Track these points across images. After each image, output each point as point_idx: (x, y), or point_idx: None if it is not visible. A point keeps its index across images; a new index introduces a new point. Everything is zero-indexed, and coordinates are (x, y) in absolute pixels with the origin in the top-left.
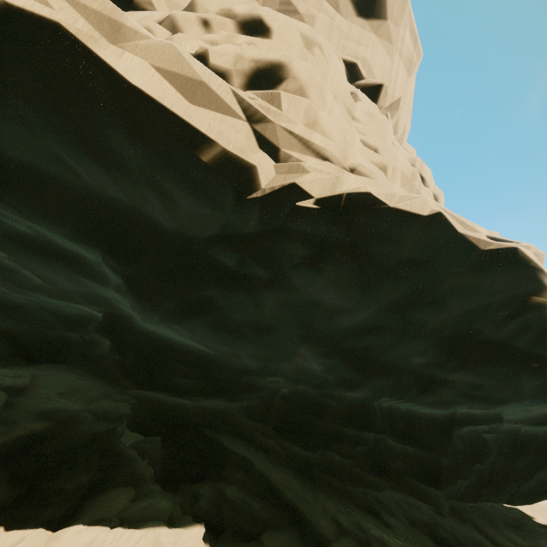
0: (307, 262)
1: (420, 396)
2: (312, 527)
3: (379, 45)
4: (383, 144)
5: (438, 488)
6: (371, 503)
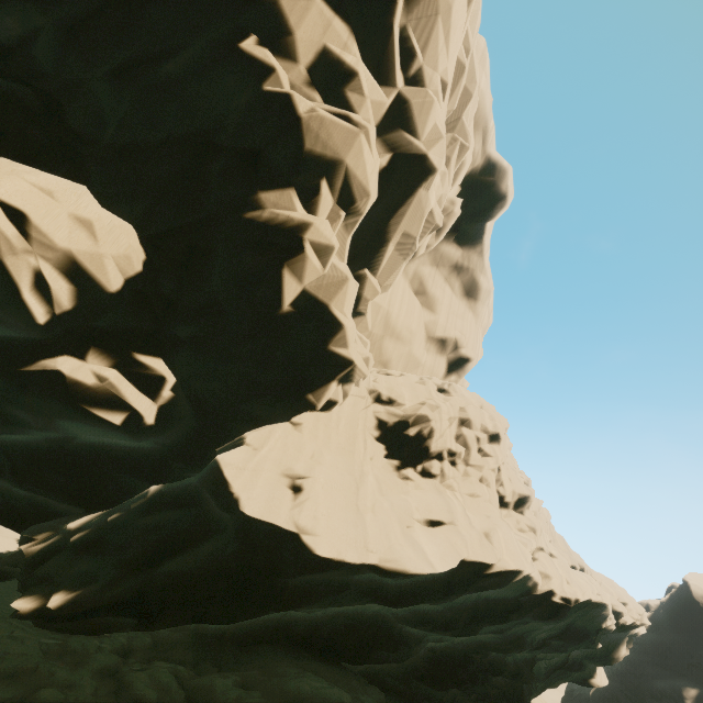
0: (545, 617)
1: (532, 650)
2: None
3: (473, 319)
4: None
5: None
6: None
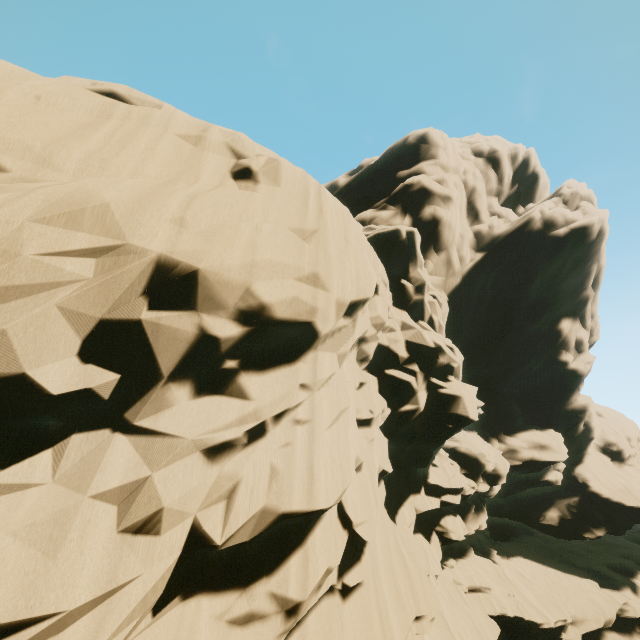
0: None
1: None
2: None
3: None
4: None
5: None
6: None
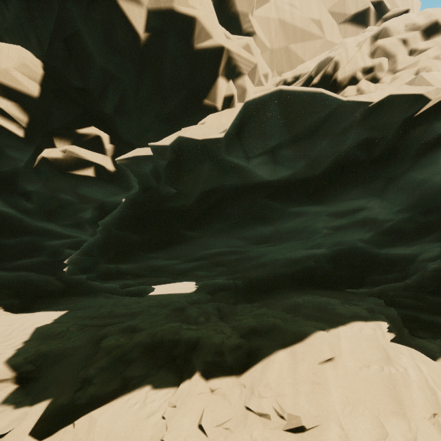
0: None
1: None
2: None
3: None
4: None
5: None
6: None
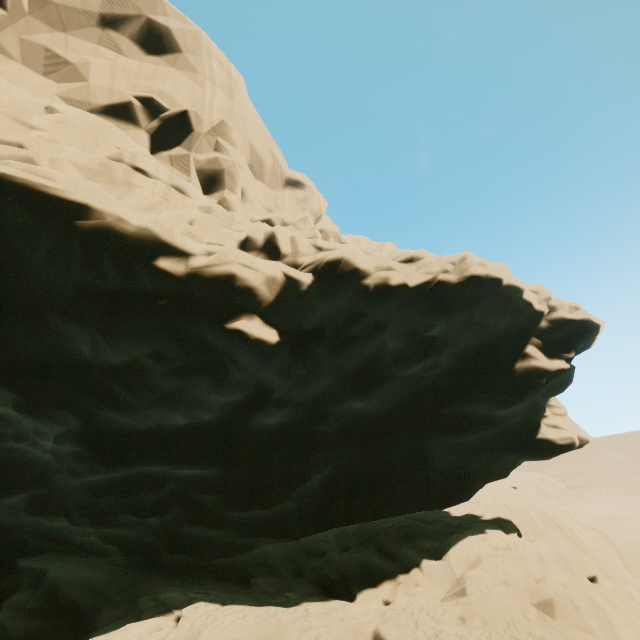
0: None
1: (133, 395)
2: (87, 624)
3: (181, 77)
4: (32, 138)
5: (246, 508)
6: (248, 571)
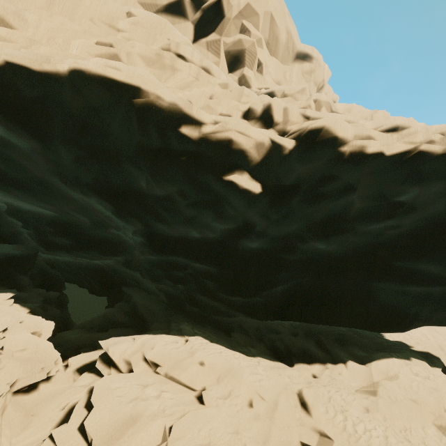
0: None
1: (169, 216)
2: (147, 326)
3: None
4: (117, 39)
5: (230, 295)
6: (231, 327)
